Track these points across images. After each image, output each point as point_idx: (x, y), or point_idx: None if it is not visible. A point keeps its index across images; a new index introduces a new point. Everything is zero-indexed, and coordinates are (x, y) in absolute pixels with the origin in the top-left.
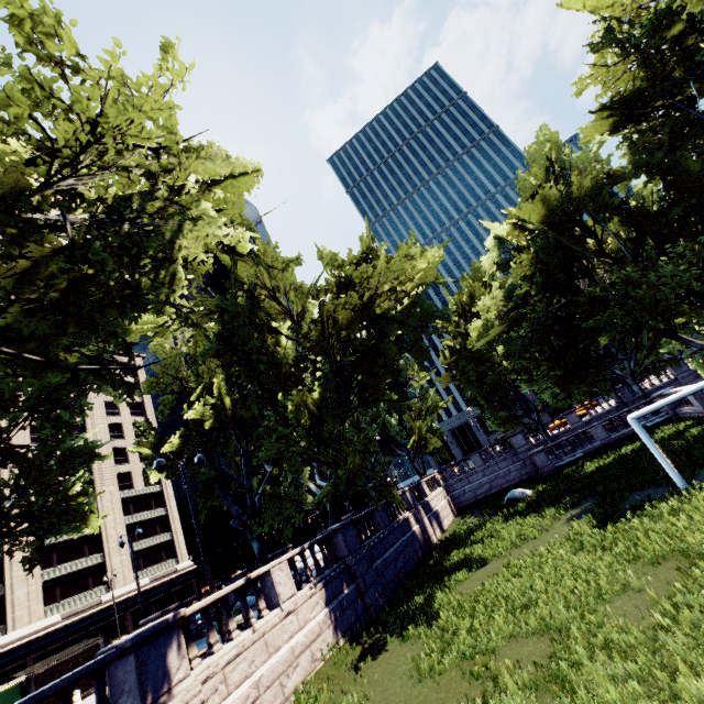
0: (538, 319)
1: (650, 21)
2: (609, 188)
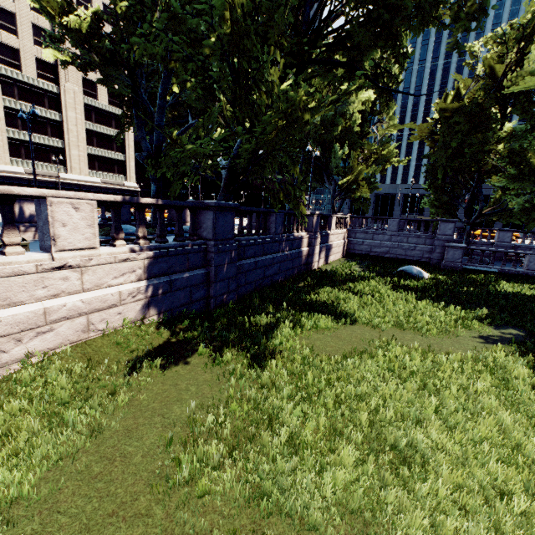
0: None
1: None
2: None
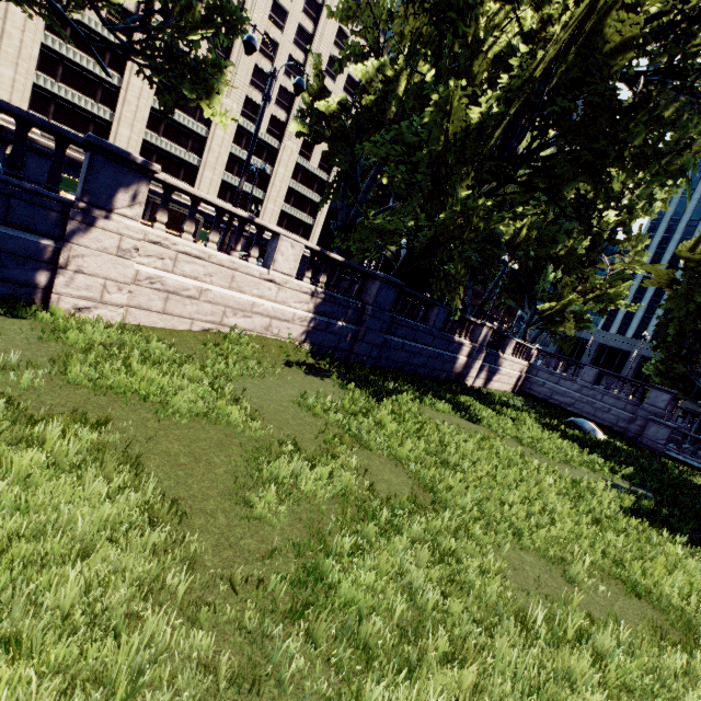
0: None
1: None
2: None
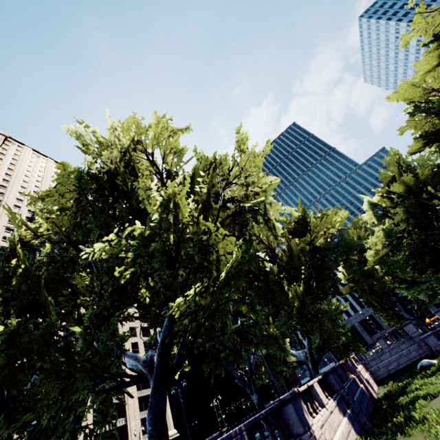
0: (413, 245)
1: (439, 102)
2: (439, 174)
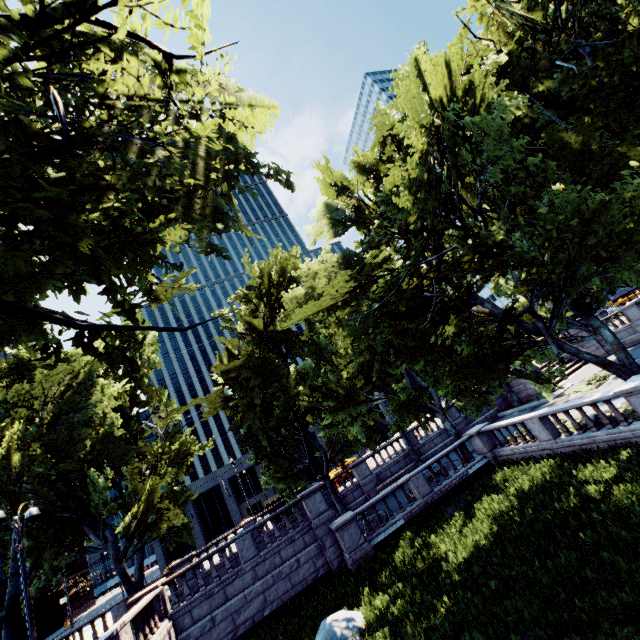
0: (405, 274)
1: None
2: None
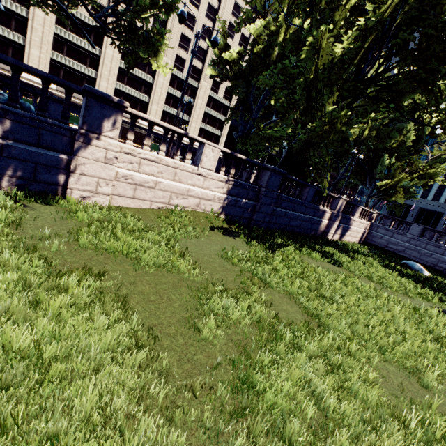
0: None
1: None
2: None
